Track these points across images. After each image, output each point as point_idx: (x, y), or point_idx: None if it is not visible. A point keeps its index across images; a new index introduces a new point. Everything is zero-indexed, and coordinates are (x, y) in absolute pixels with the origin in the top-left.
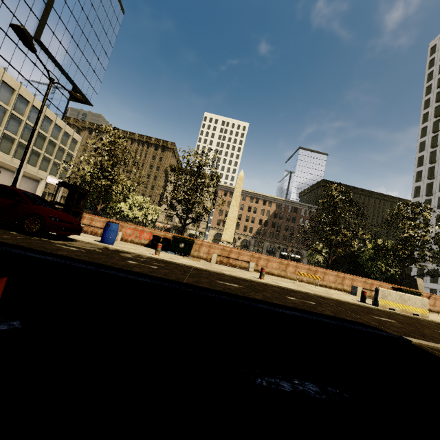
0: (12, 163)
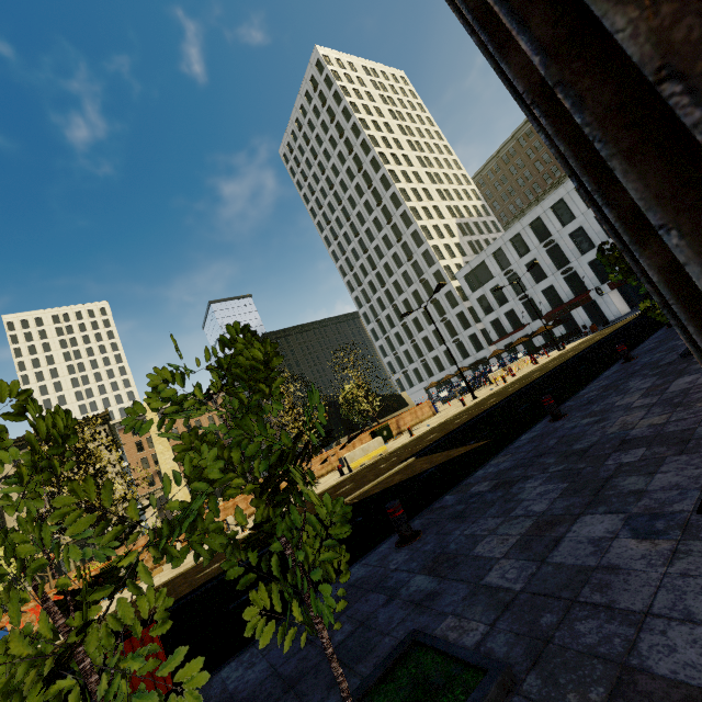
0: None
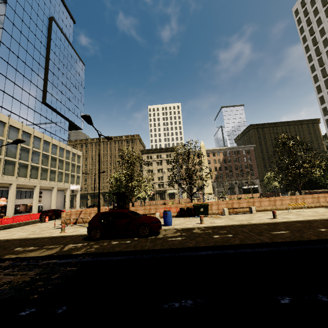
0: (49, 185)
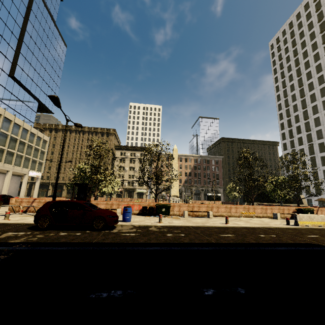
0: (3, 167)
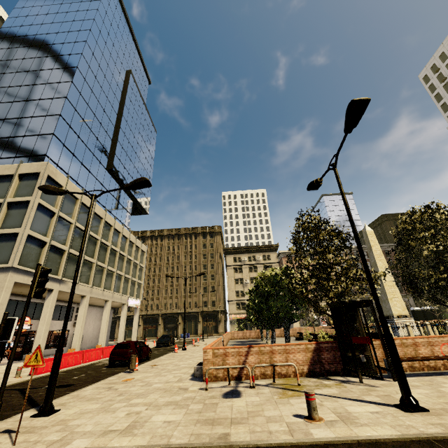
0: (102, 296)
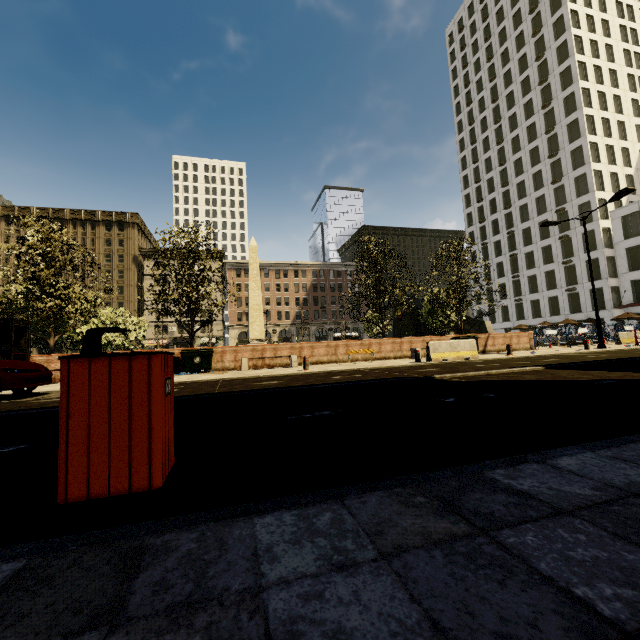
0: None
